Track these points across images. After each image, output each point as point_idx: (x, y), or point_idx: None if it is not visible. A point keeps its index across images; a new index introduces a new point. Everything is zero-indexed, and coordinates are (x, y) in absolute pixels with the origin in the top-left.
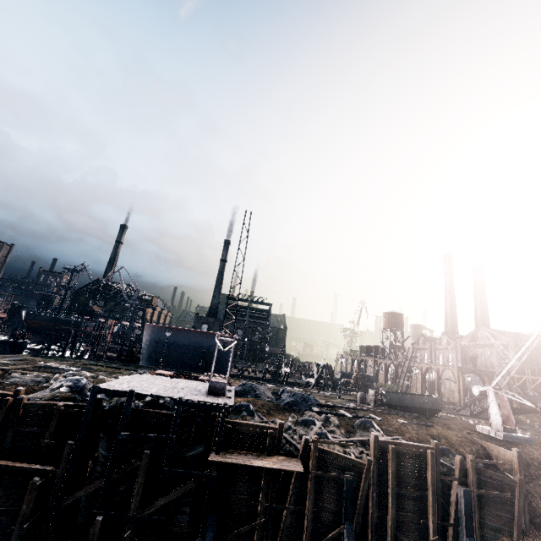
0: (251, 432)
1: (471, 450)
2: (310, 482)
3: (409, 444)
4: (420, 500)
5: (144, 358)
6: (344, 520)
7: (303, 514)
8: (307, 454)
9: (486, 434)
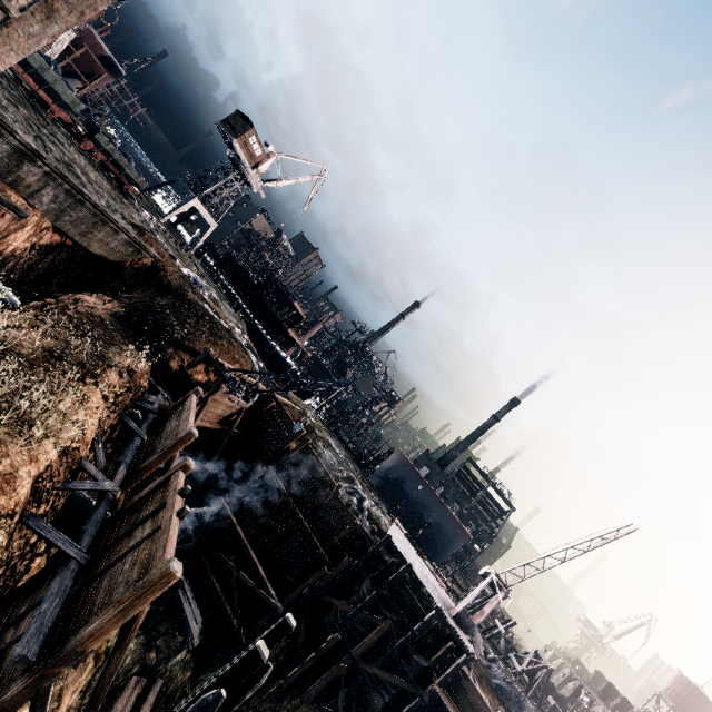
0: (473, 697)
1: None
2: None
3: None
4: None
5: (375, 476)
6: None
7: None
8: None
9: None
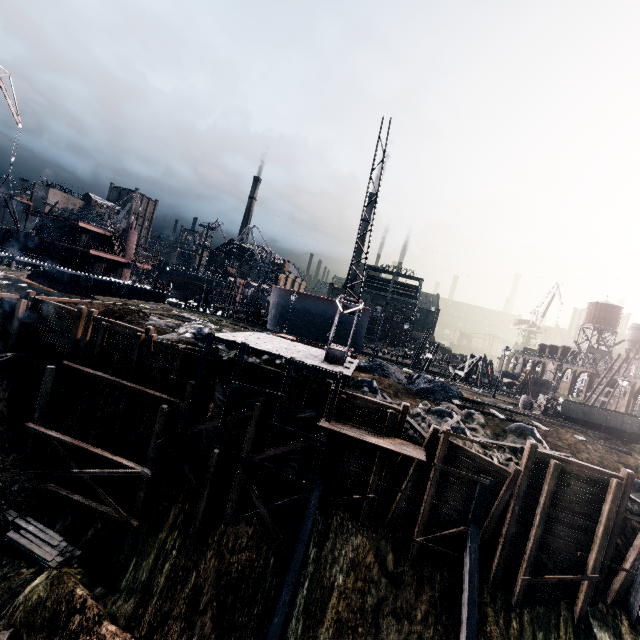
0: (369, 408)
1: None
2: (433, 474)
3: (584, 465)
4: (583, 531)
5: (271, 322)
6: (470, 522)
7: (420, 503)
8: (434, 445)
9: None
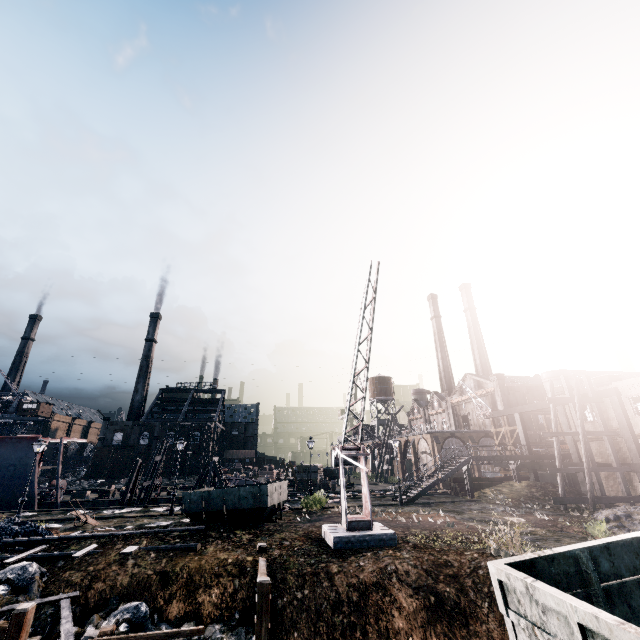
0: None
1: (221, 595)
2: None
3: None
4: None
5: None
6: None
7: None
8: None
9: (320, 543)
